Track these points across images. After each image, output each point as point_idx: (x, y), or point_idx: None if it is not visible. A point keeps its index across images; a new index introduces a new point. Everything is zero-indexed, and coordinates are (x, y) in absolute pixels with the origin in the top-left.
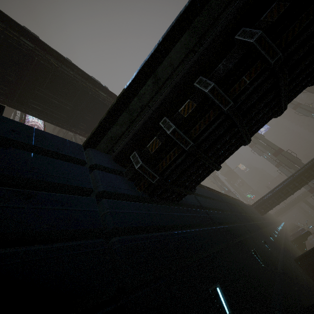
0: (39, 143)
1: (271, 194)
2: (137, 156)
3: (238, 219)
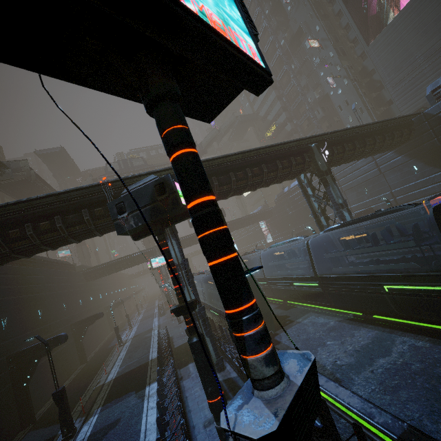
0: None
1: (105, 265)
2: None
3: (18, 292)
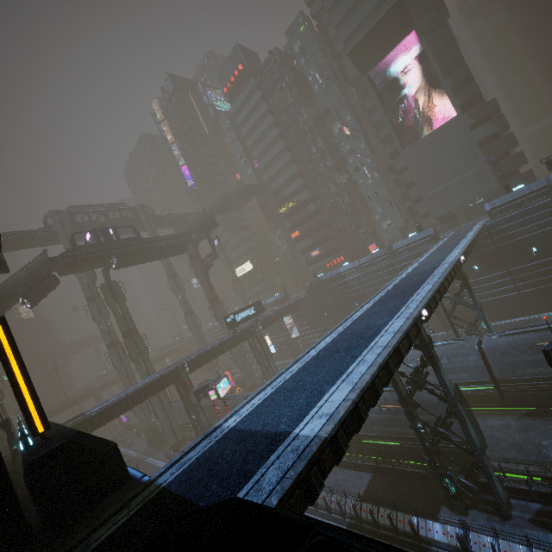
0: None
1: (105, 409)
2: None
3: None
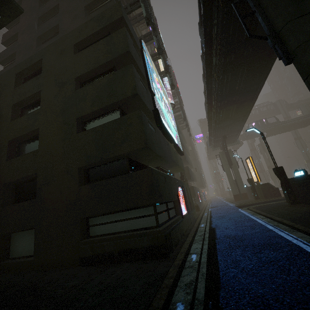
0: None
1: None
2: None
3: None
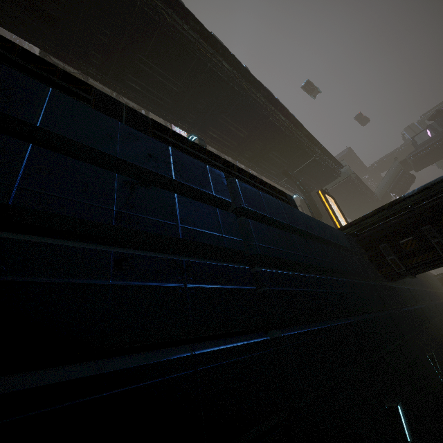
0: (339, 241)
1: None
2: (388, 249)
3: (429, 297)
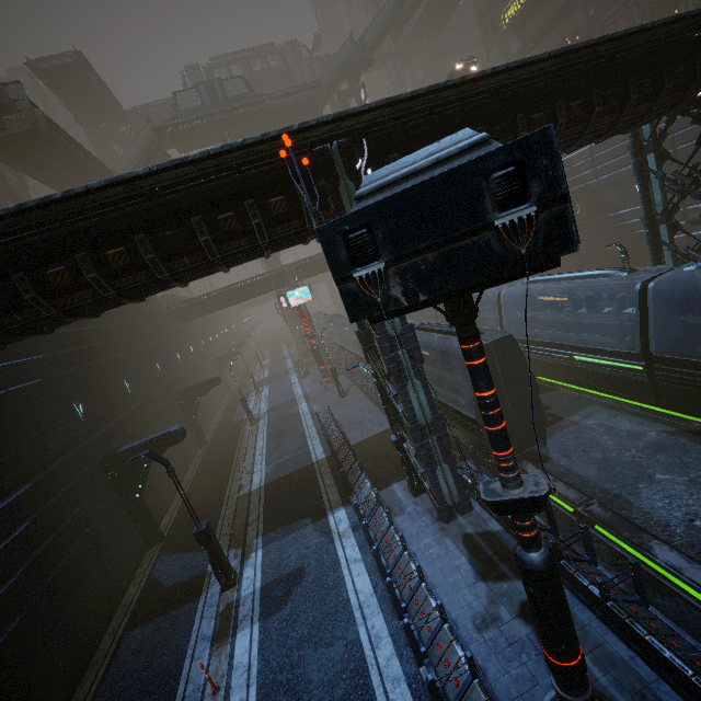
0: None
1: (206, 298)
2: None
3: (86, 357)
